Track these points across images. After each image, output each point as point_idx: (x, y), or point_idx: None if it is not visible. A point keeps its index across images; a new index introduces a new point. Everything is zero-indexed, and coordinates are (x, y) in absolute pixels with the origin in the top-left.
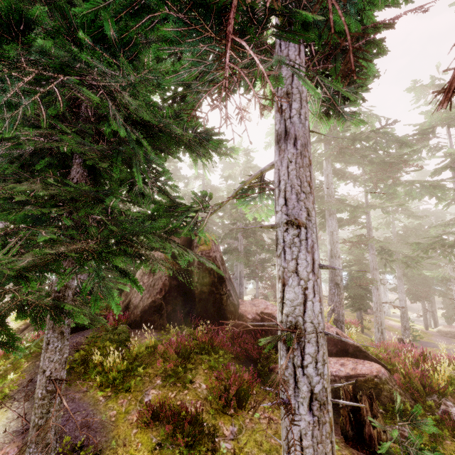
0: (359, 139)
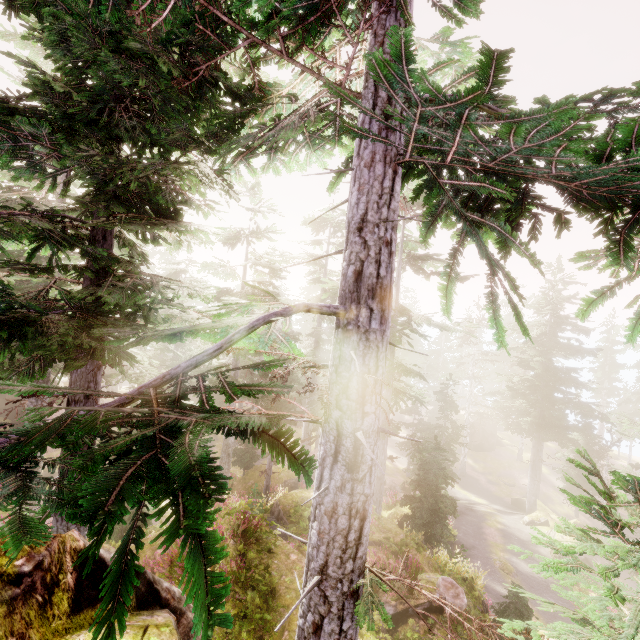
0: None
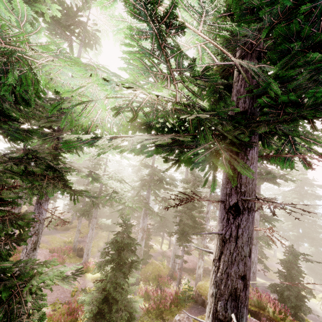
0: None
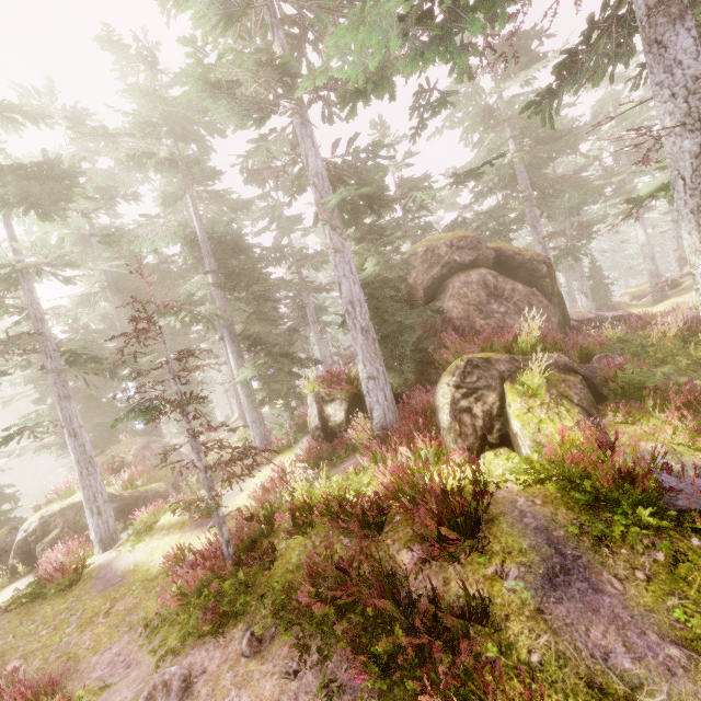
0: (541, 140)
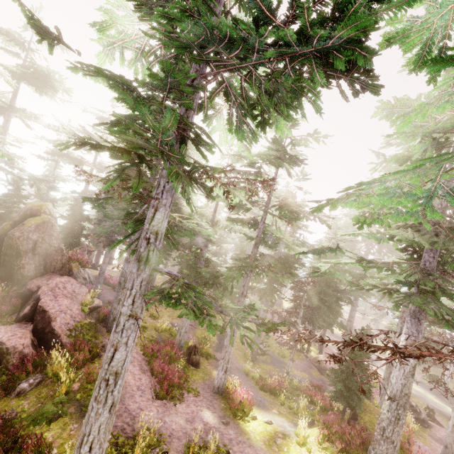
0: None
